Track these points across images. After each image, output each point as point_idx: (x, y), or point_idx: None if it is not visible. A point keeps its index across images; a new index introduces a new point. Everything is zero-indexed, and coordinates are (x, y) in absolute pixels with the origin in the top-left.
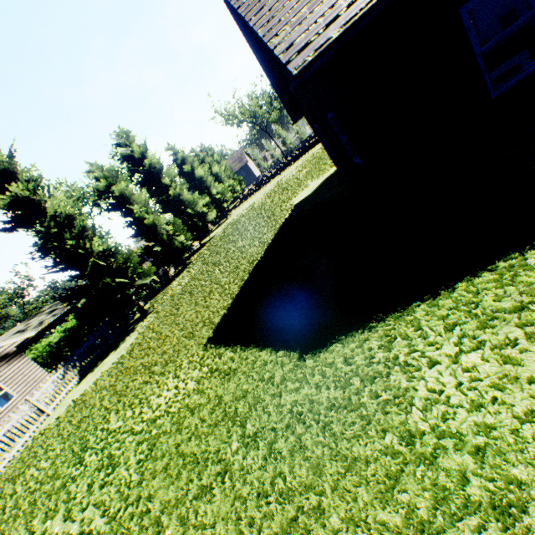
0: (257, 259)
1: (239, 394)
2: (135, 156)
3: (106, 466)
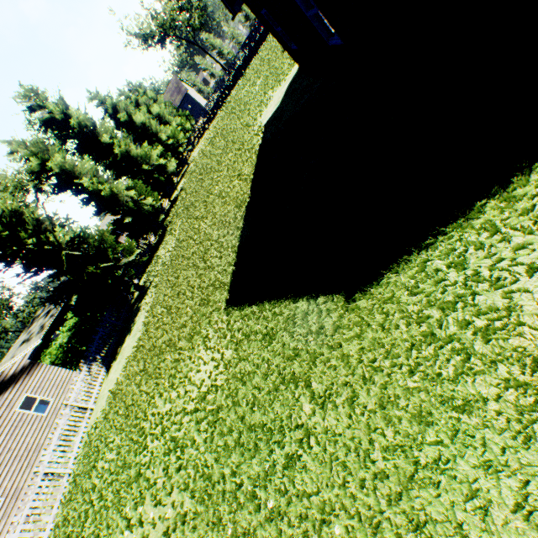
0: (246, 201)
1: (289, 354)
2: (57, 118)
3: (174, 450)
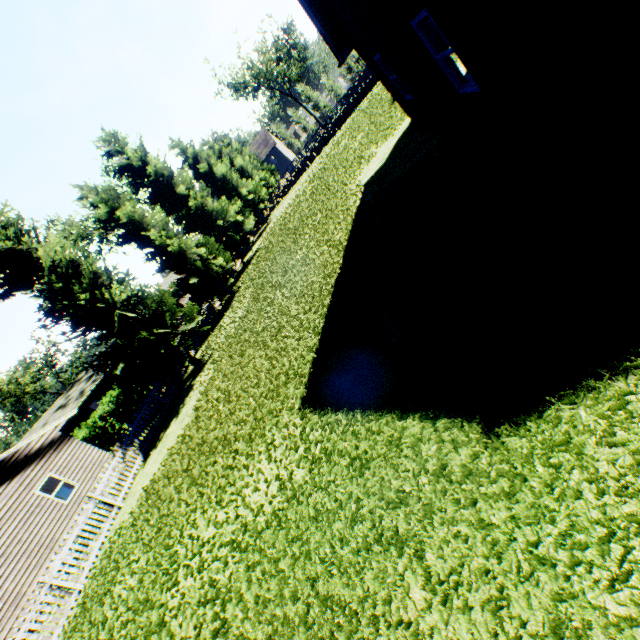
0: (335, 272)
1: (391, 498)
2: (134, 165)
3: (212, 601)
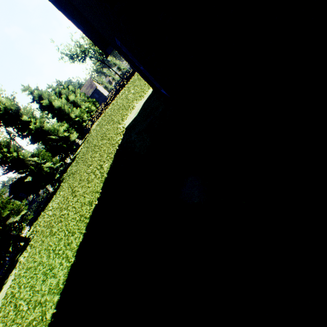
0: (95, 201)
1: None
2: None
3: None
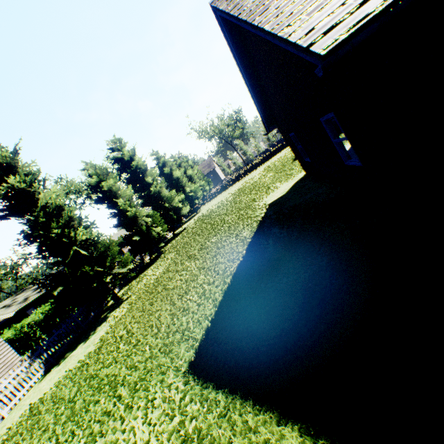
0: (238, 259)
1: None
2: (125, 159)
3: None
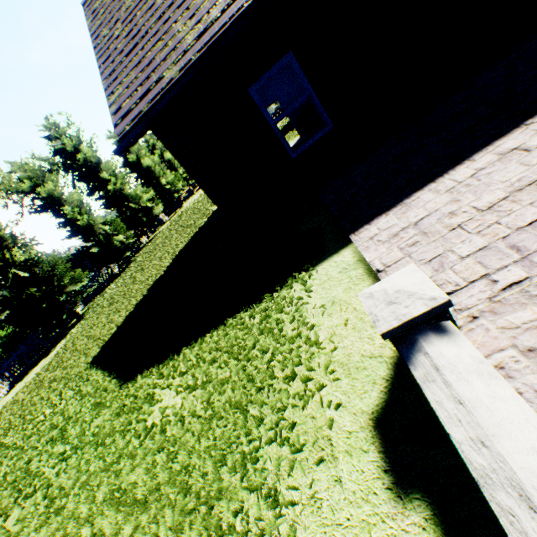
0: (162, 273)
1: (78, 417)
2: (68, 150)
3: None
